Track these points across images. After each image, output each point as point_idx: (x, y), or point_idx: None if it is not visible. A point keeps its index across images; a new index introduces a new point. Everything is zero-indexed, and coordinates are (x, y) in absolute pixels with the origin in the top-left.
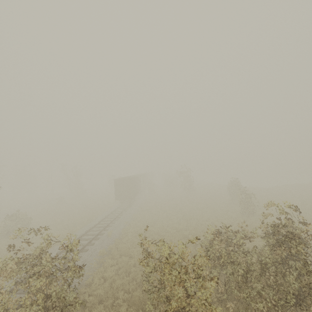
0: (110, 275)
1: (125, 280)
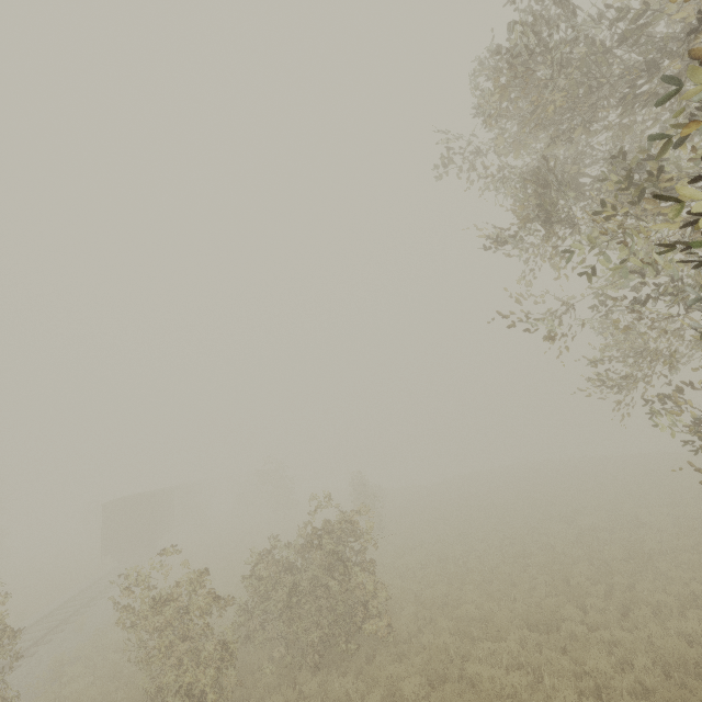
0: (76, 689)
1: (110, 687)
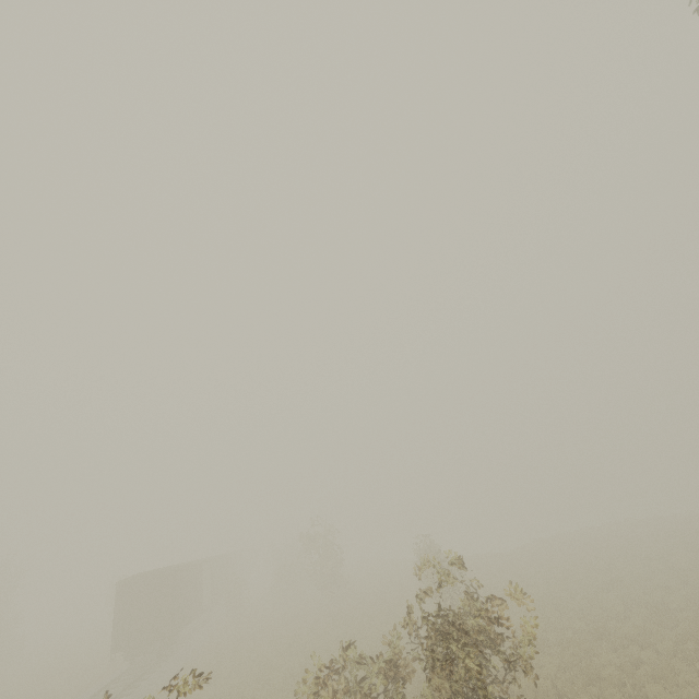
0: None
1: None
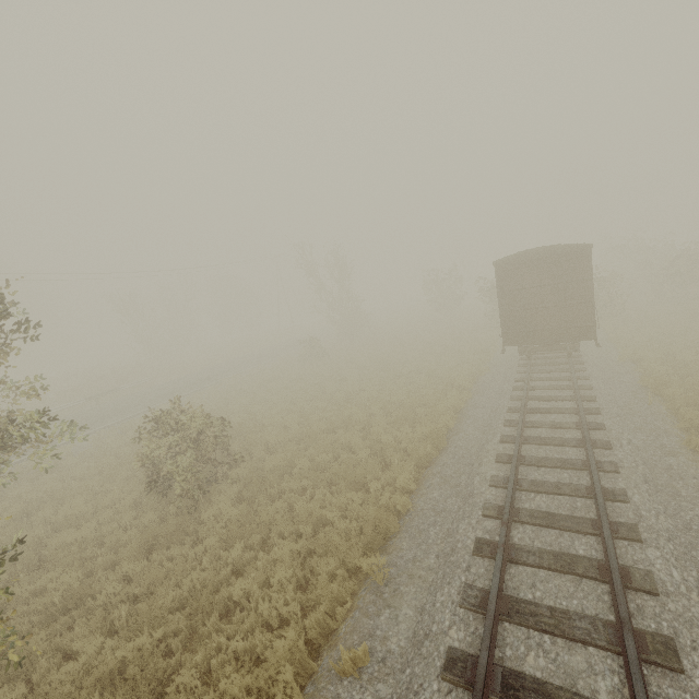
0: None
1: None
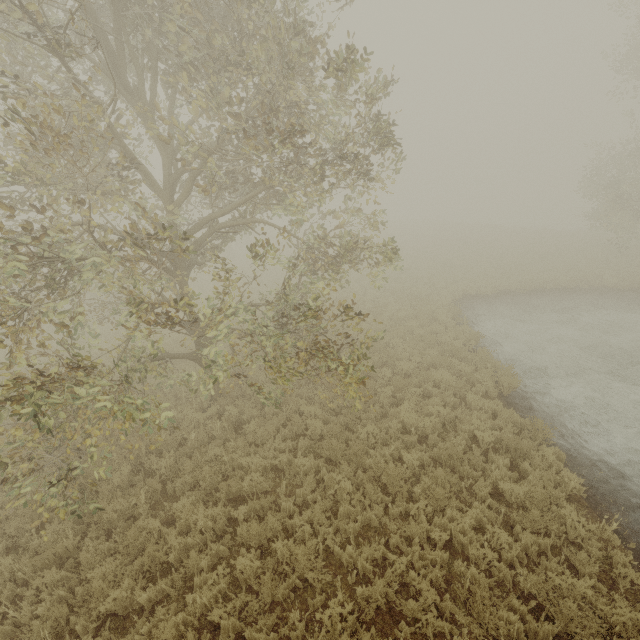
0: None
1: None
